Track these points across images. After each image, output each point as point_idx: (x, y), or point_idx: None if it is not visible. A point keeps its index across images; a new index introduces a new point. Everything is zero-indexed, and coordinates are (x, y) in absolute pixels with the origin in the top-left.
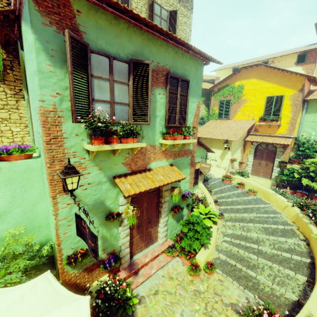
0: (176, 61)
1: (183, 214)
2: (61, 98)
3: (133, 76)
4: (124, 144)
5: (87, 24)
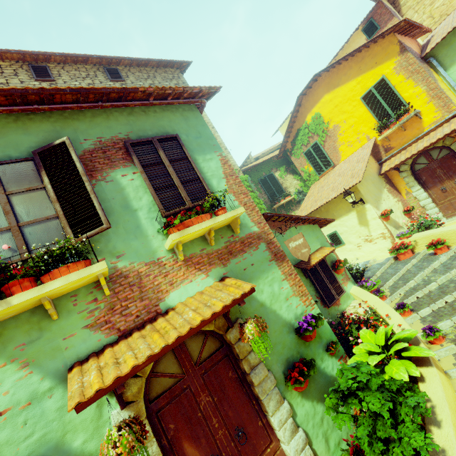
0: (137, 123)
1: (329, 375)
2: None
3: (48, 170)
4: (40, 286)
5: None
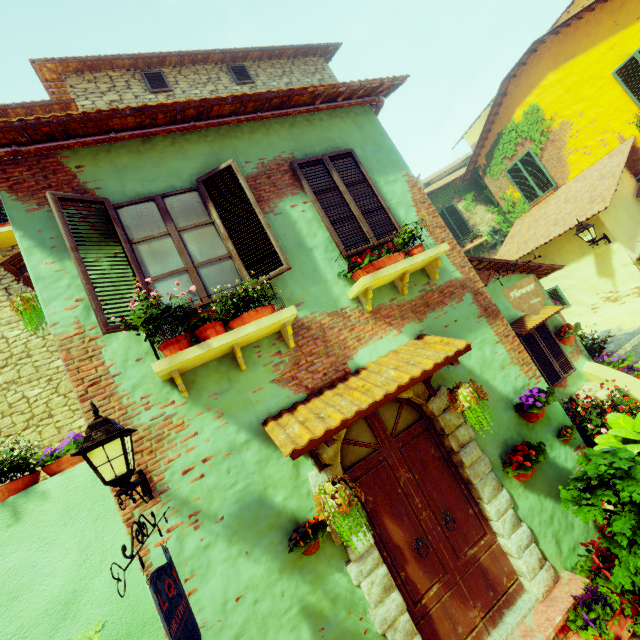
0: (301, 137)
1: (561, 467)
2: (87, 306)
3: (214, 202)
4: (234, 330)
5: (99, 174)
